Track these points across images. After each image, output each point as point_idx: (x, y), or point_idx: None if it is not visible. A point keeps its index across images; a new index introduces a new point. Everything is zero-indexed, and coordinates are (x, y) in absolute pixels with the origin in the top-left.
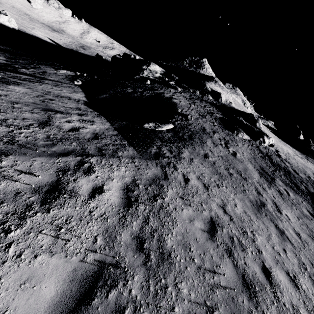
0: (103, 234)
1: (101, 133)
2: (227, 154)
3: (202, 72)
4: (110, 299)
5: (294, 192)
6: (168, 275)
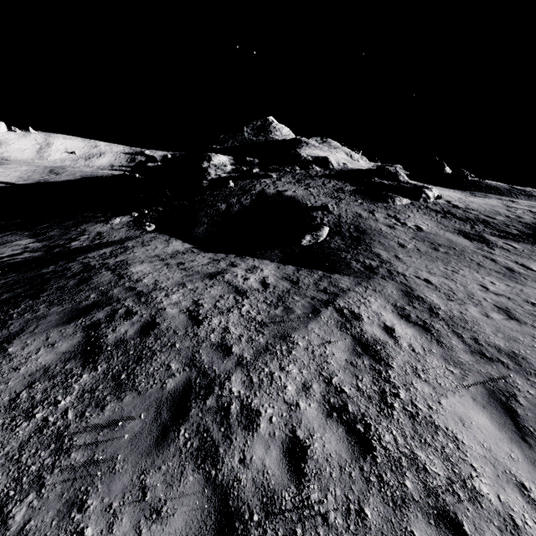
0: (448, 364)
1: (285, 274)
2: (414, 232)
3: (277, 137)
4: (525, 405)
5: (514, 241)
6: (535, 368)
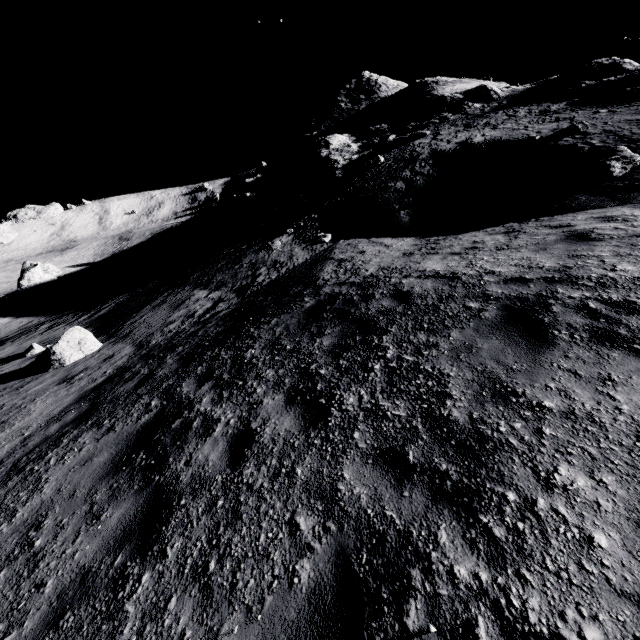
0: None
1: None
2: None
3: (385, 94)
4: None
5: None
6: None
